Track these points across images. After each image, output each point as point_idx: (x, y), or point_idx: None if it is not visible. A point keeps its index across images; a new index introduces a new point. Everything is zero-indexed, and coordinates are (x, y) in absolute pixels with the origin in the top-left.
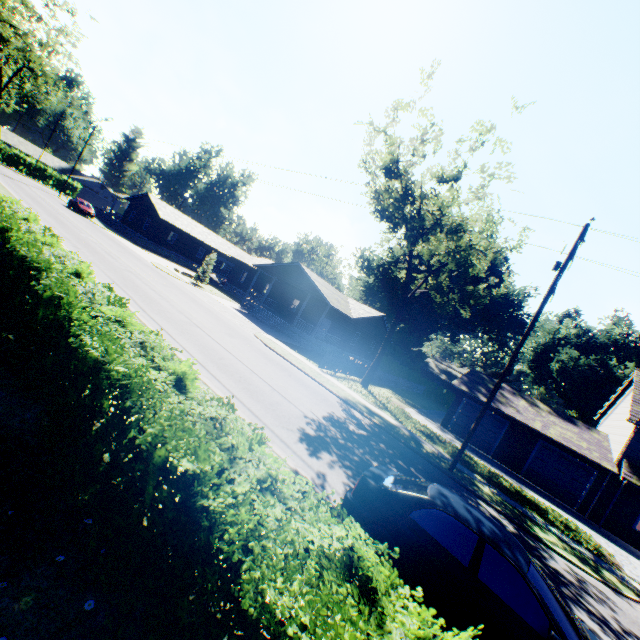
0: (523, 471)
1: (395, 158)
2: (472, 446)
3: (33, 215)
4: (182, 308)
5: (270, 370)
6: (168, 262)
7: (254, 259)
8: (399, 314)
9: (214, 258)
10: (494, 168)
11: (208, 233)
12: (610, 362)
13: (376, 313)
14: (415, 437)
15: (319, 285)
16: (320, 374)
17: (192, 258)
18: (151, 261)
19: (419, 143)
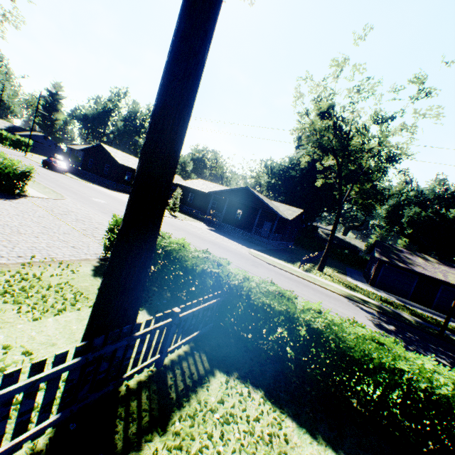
0: (433, 306)
1: (332, 104)
2: (395, 296)
3: (181, 239)
4: (215, 253)
5: (307, 292)
6: None
7: (194, 182)
8: (338, 217)
9: (179, 192)
10: (425, 110)
11: None
12: (441, 211)
13: (298, 210)
14: (394, 311)
15: (266, 201)
16: (309, 276)
17: None
18: None
19: (355, 92)
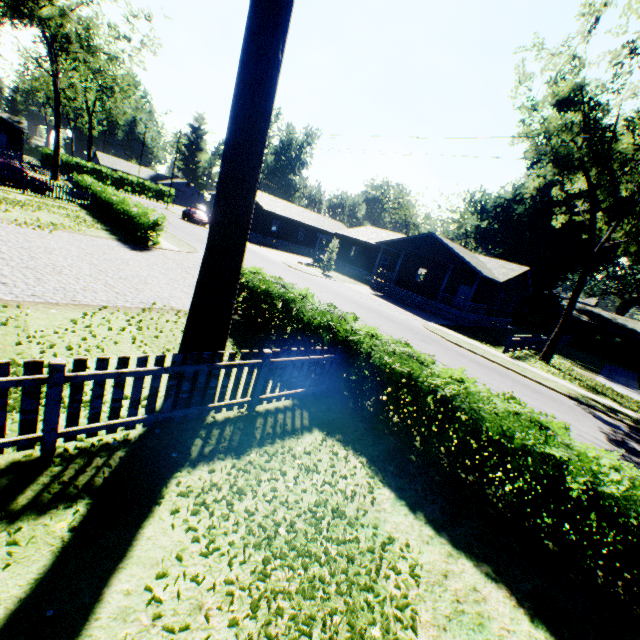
0: None
1: (580, 84)
2: None
3: (304, 290)
4: (369, 321)
5: (500, 383)
6: (283, 254)
7: (359, 231)
8: (583, 276)
9: (335, 244)
10: None
11: (302, 211)
12: None
13: (519, 268)
14: None
15: (460, 253)
16: (517, 365)
17: (294, 241)
18: (282, 261)
19: (626, 55)
